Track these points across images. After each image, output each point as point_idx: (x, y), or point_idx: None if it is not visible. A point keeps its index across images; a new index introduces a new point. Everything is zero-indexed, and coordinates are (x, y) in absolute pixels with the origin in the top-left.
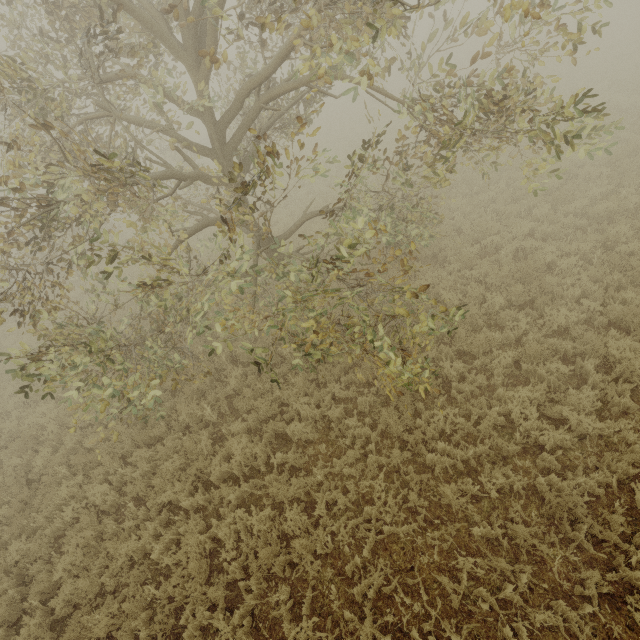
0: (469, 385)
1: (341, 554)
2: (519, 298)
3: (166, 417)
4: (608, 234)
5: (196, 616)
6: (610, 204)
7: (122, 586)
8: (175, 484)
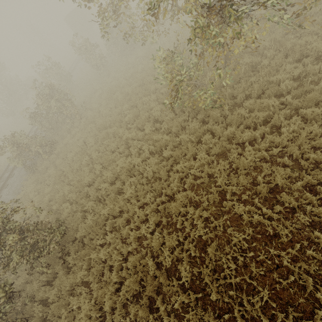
0: None
1: None
2: None
3: (200, 125)
4: None
5: (320, 153)
6: None
7: (254, 177)
8: (245, 130)
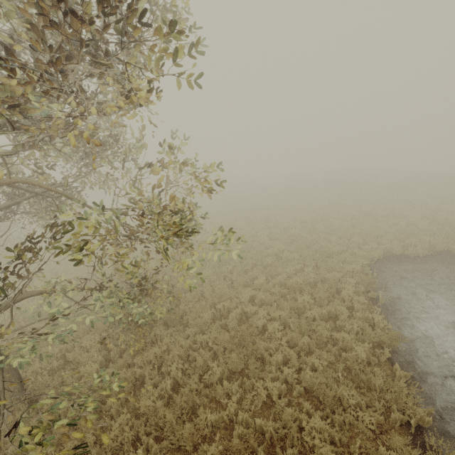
0: None
1: None
2: (237, 365)
3: None
4: (298, 302)
5: None
6: (298, 279)
7: None
8: None
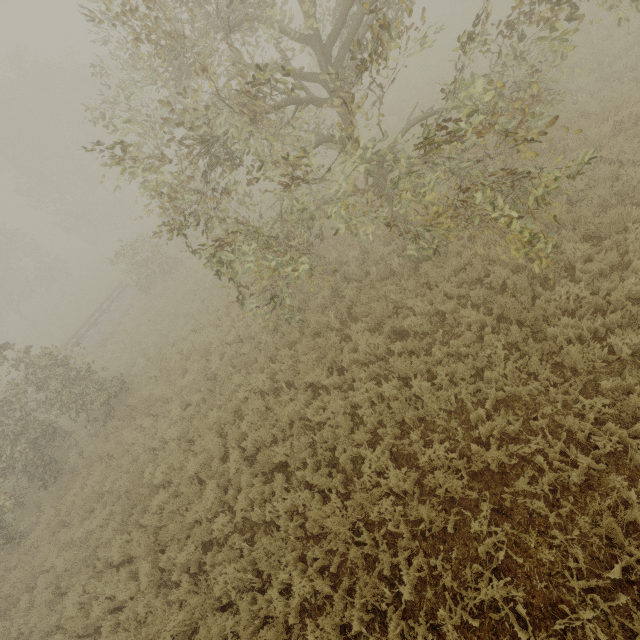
0: (597, 263)
1: (464, 411)
2: None
3: (298, 328)
4: None
5: (347, 451)
6: None
7: (287, 437)
8: (315, 369)
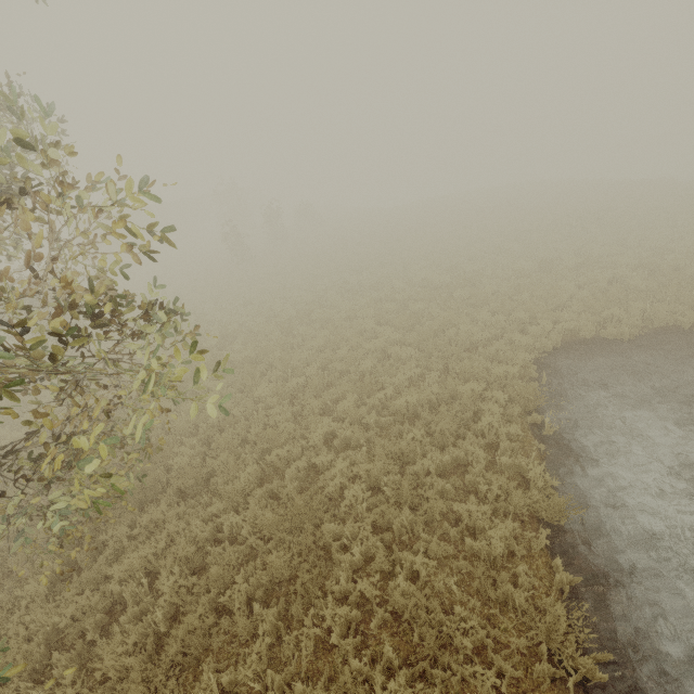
0: None
1: None
2: (282, 571)
3: None
4: (401, 444)
5: None
6: (409, 397)
7: None
8: None
